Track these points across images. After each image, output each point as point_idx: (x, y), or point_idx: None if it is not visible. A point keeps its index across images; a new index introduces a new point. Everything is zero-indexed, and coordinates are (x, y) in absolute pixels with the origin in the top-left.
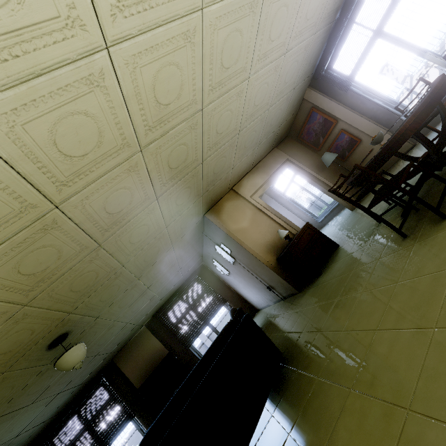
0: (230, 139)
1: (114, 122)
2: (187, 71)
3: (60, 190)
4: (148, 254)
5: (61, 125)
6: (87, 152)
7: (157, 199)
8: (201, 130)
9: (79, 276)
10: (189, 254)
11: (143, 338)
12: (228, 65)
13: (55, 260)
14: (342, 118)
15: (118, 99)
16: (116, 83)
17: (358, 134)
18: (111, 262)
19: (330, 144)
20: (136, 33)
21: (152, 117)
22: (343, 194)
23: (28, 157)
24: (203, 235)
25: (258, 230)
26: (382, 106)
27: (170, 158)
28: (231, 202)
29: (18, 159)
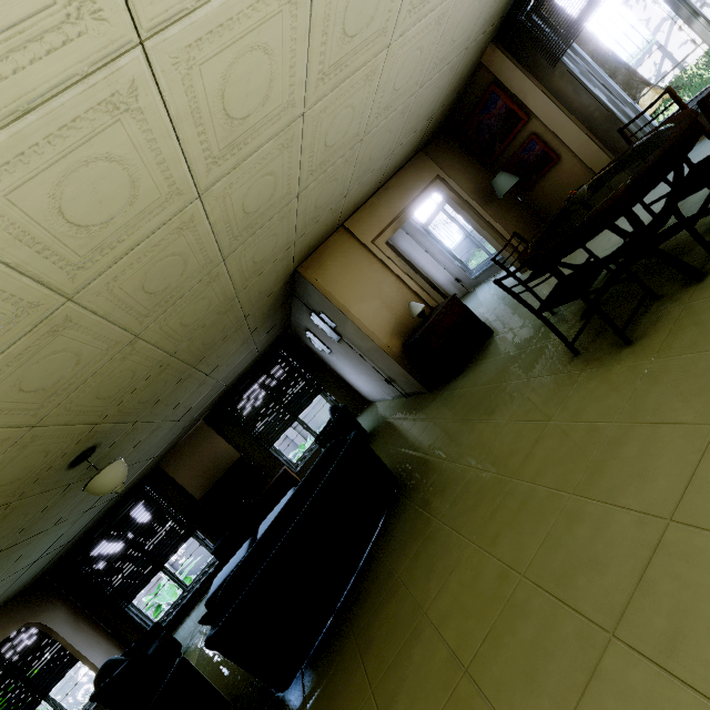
0: (347, 151)
1: (156, 161)
2: (282, 55)
3: (73, 276)
4: (208, 335)
5: (69, 182)
6: (113, 216)
7: (223, 260)
8: (299, 147)
9: (107, 379)
10: (270, 323)
11: (202, 436)
12: (354, 31)
13: (72, 366)
14: (538, 114)
15: (162, 124)
16: (157, 99)
17: (557, 147)
18: (154, 354)
19: (511, 156)
20: (192, 5)
21: (219, 142)
22: (510, 288)
23: (20, 240)
24: (293, 296)
25: (380, 298)
26: (604, 104)
27: (246, 199)
28: (341, 249)
29: (4, 246)
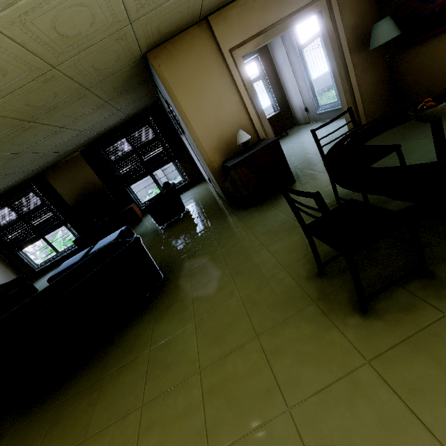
0: None
1: None
2: None
3: None
4: (31, 98)
5: None
6: None
7: None
8: None
9: None
10: (131, 95)
11: (77, 164)
12: None
13: None
14: None
15: None
16: None
17: None
18: None
19: (408, 0)
20: None
21: None
22: (288, 197)
23: None
24: (153, 78)
25: (218, 114)
26: None
27: None
28: (197, 47)
29: None
